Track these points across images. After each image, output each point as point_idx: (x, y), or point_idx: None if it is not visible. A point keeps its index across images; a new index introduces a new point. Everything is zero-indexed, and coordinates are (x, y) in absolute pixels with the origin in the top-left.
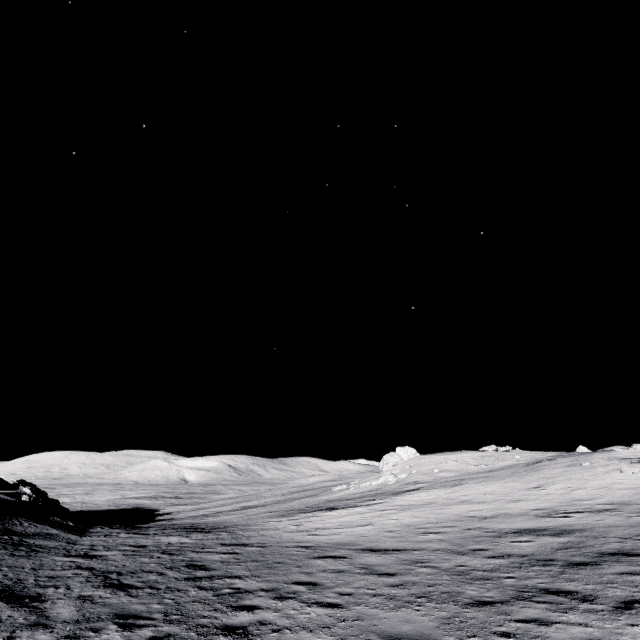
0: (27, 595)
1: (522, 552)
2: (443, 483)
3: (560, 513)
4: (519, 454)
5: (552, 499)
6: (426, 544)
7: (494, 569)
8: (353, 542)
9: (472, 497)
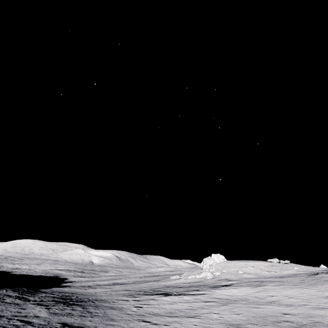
0: None
1: None
2: (248, 282)
3: None
4: (296, 266)
5: None
6: None
7: None
8: None
9: (278, 299)
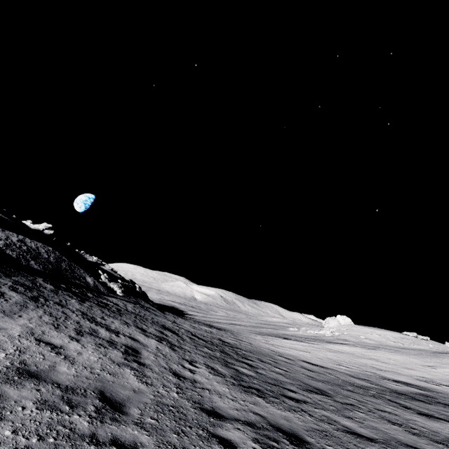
0: (171, 330)
1: (390, 387)
2: (364, 345)
3: (434, 383)
4: (434, 344)
5: (436, 375)
6: (337, 369)
7: (368, 387)
8: (297, 356)
9: (379, 358)
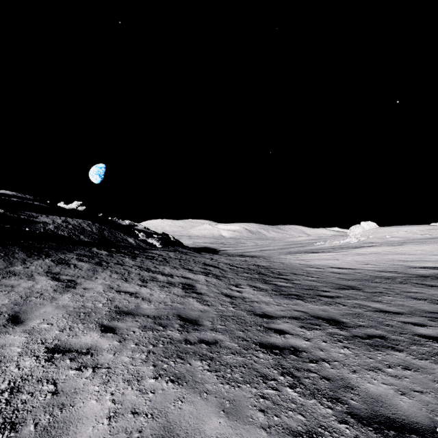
0: (212, 265)
1: (417, 273)
2: (390, 244)
3: None
4: None
5: None
6: (365, 268)
7: (395, 277)
8: (326, 265)
9: (406, 252)
